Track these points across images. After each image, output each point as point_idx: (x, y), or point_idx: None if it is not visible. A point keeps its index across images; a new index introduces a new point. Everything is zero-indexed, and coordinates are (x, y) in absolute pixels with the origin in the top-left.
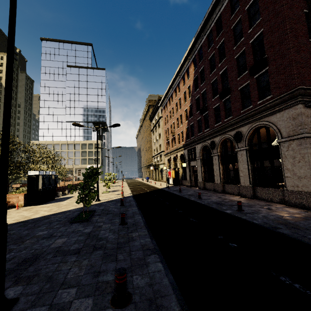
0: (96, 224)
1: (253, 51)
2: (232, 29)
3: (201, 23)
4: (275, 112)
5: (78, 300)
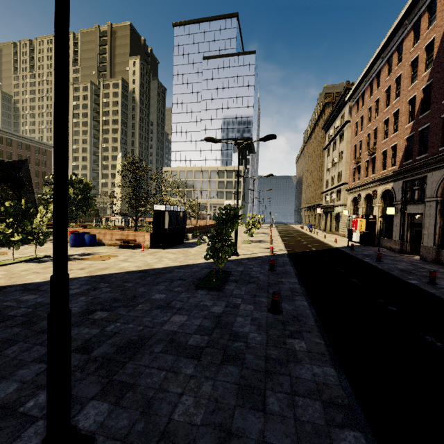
0: (231, 299)
1: None
2: None
3: None
4: None
5: None
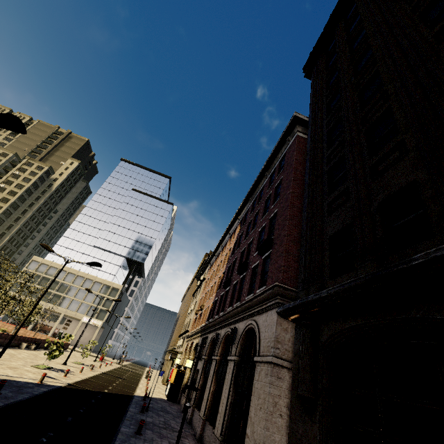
0: None
1: (270, 228)
2: (265, 201)
3: (250, 188)
4: (263, 311)
5: None
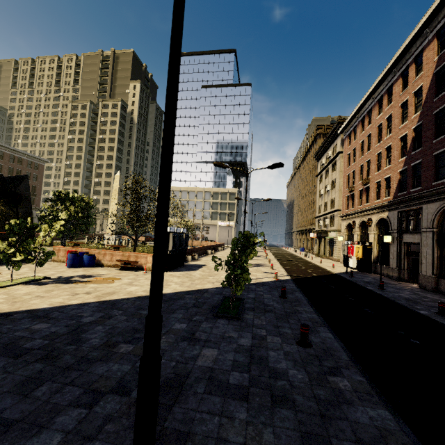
0: (255, 330)
1: None
2: None
3: None
4: None
5: None
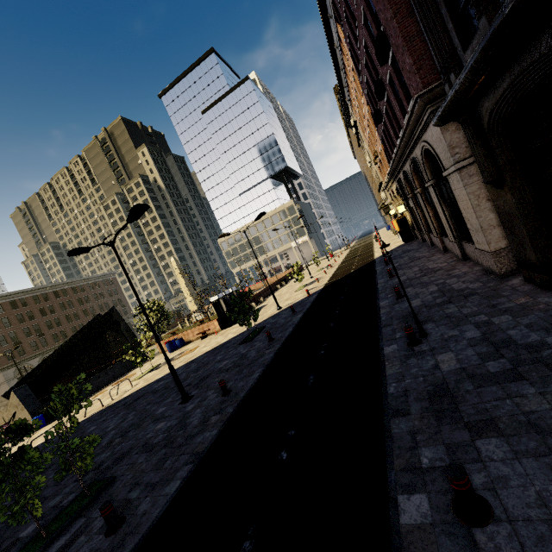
0: (254, 343)
1: (372, 13)
2: None
3: None
4: (426, 128)
5: (213, 394)
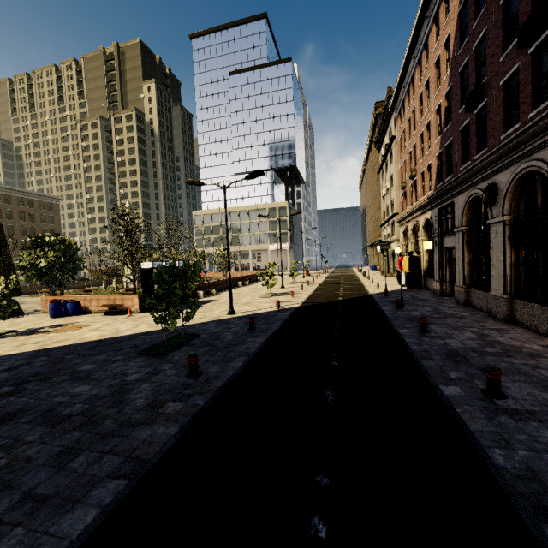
0: (162, 365)
1: None
2: None
3: None
4: None
5: None
